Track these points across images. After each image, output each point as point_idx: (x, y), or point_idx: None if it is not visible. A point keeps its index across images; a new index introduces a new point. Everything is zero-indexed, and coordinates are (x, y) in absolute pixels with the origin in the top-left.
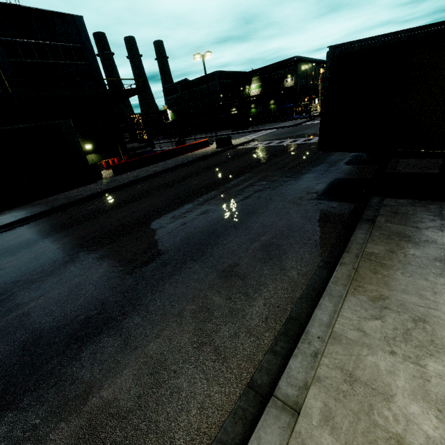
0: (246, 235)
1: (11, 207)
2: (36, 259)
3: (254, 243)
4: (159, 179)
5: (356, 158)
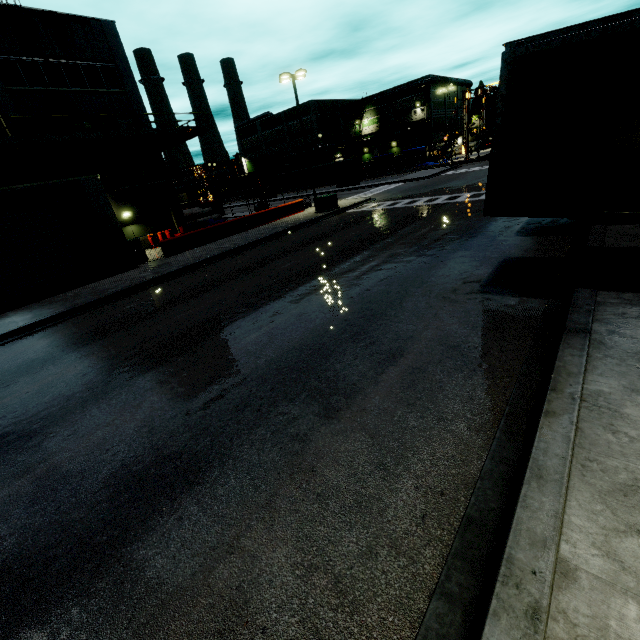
0: (372, 354)
1: (11, 308)
2: (40, 394)
3: (386, 370)
4: (231, 262)
5: (533, 224)
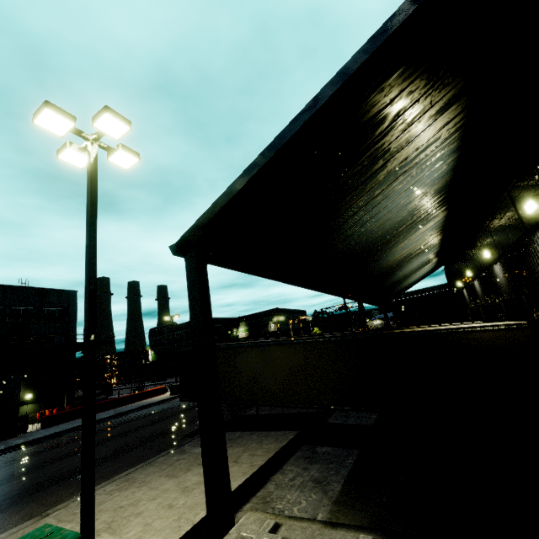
0: (108, 464)
1: None
2: None
3: (107, 468)
4: None
5: None
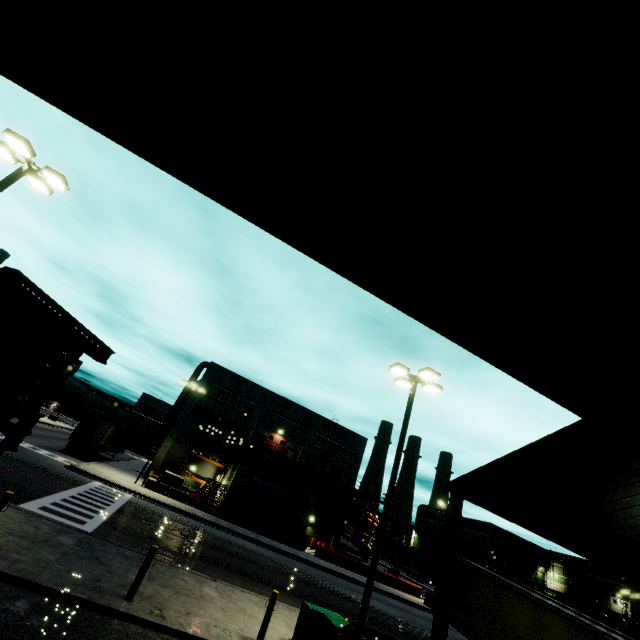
0: None
1: (246, 527)
2: (260, 560)
3: None
4: (344, 581)
5: None
